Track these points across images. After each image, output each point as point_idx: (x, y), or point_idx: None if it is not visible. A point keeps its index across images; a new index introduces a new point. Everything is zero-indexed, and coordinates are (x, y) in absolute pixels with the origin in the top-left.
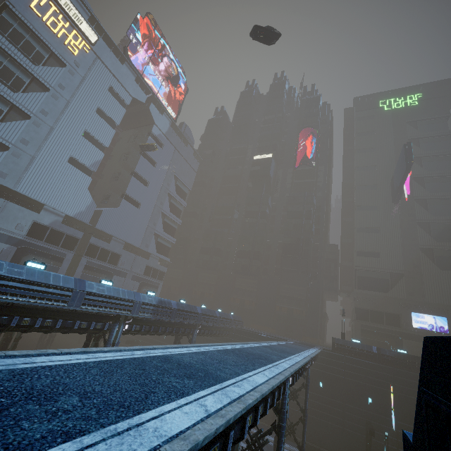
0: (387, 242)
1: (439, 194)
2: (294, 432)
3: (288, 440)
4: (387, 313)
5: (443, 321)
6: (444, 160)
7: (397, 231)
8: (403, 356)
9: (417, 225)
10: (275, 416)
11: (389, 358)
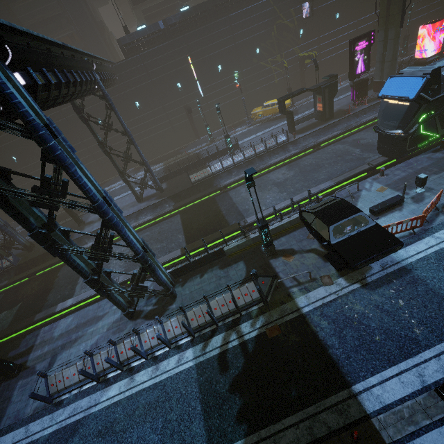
0: None
1: None
2: (130, 157)
3: (141, 169)
4: None
5: None
6: None
7: None
8: (187, 14)
9: None
10: (121, 163)
11: (177, 26)
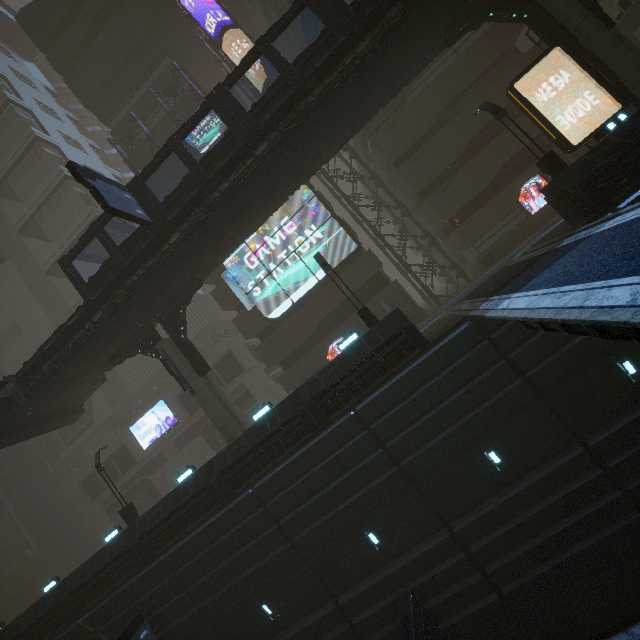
0: (39, 339)
1: (35, 196)
2: None
3: None
4: (114, 456)
5: (163, 408)
6: (7, 124)
7: (36, 310)
8: None
9: (49, 276)
10: None
11: None
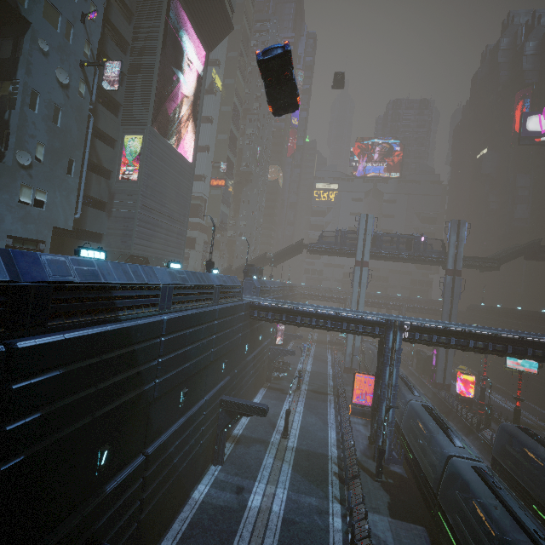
0: None
1: None
2: None
3: None
4: None
5: None
6: None
7: None
8: (490, 308)
9: None
10: None
11: (484, 310)
